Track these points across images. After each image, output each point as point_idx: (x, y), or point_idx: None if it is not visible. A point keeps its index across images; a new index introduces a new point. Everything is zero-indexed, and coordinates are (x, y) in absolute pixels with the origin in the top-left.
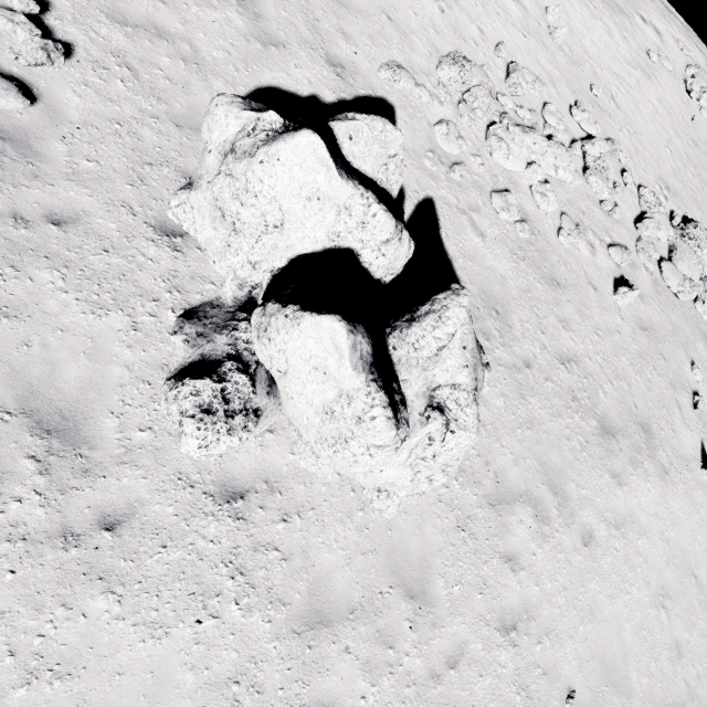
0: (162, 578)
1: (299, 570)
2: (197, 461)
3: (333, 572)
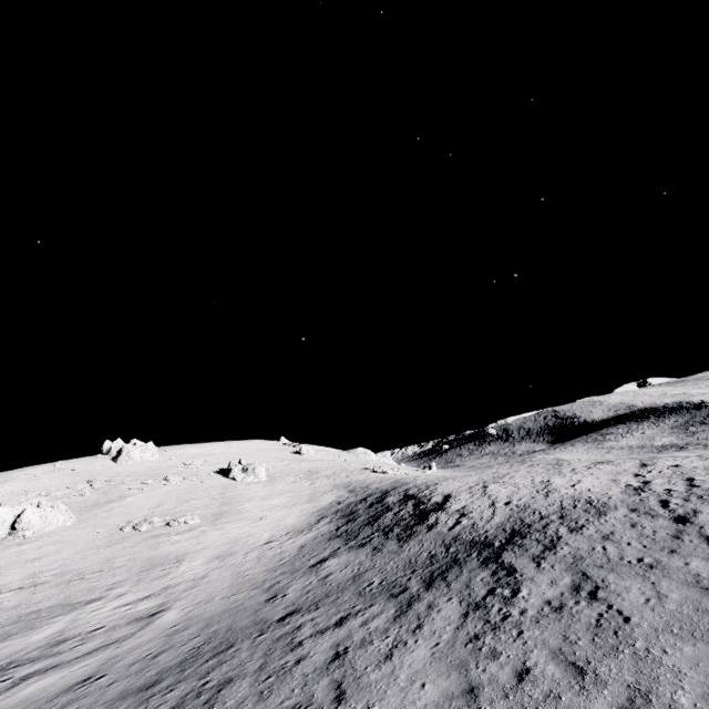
0: (44, 539)
1: (64, 531)
2: (31, 538)
3: (70, 529)
